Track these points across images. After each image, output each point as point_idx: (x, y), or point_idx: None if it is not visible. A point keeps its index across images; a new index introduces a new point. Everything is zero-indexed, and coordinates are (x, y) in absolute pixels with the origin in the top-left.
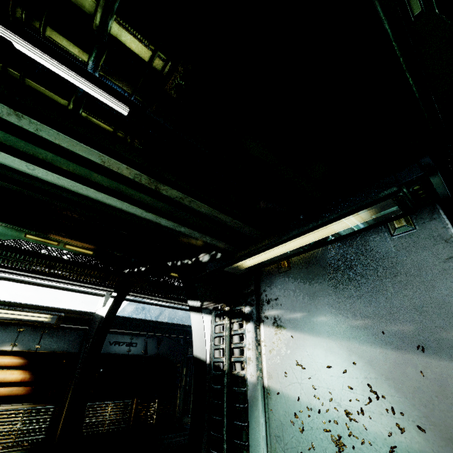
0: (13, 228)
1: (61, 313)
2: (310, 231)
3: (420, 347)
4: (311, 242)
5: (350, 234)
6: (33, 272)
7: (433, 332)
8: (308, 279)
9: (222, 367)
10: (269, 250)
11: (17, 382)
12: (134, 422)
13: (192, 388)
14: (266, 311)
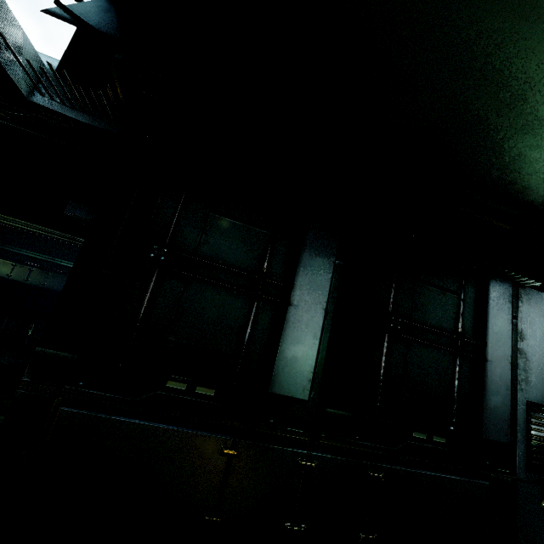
0: None
1: None
2: None
3: None
4: None
5: None
6: None
7: None
8: None
9: None
10: None
11: None
12: None
13: None
14: None
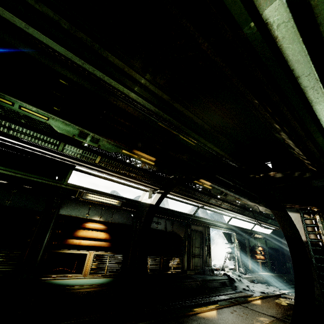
0: (117, 146)
1: (123, 200)
2: None
3: None
4: None
5: None
6: (120, 174)
7: None
8: None
9: (322, 245)
10: None
11: (103, 239)
12: (162, 270)
13: (191, 253)
14: None
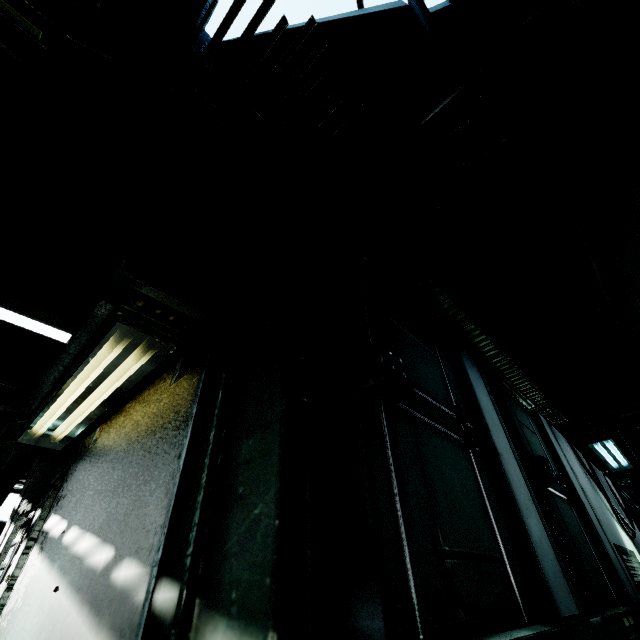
0: None
1: None
2: (66, 375)
3: (92, 601)
4: (106, 395)
5: (143, 382)
6: None
7: (113, 567)
8: (97, 460)
9: None
10: (55, 408)
11: None
12: None
13: None
14: (49, 519)
